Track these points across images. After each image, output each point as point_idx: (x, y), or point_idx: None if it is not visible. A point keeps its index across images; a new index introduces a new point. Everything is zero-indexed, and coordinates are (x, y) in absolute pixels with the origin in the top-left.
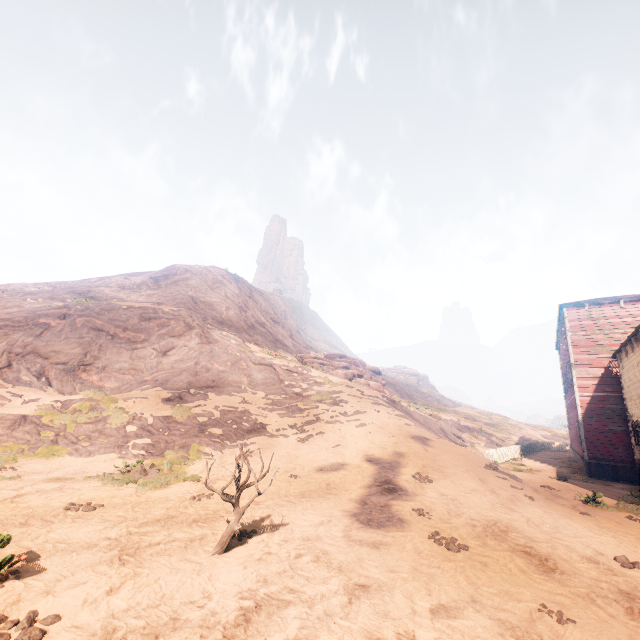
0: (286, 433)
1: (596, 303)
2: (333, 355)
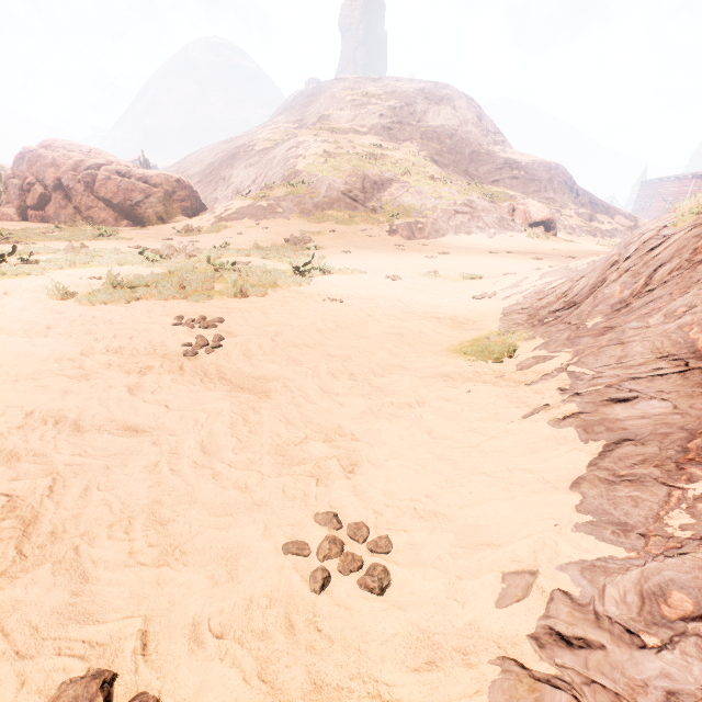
0: None
1: None
2: None
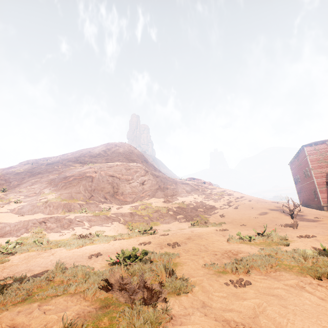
0: (225, 207)
1: (317, 143)
2: (190, 178)
